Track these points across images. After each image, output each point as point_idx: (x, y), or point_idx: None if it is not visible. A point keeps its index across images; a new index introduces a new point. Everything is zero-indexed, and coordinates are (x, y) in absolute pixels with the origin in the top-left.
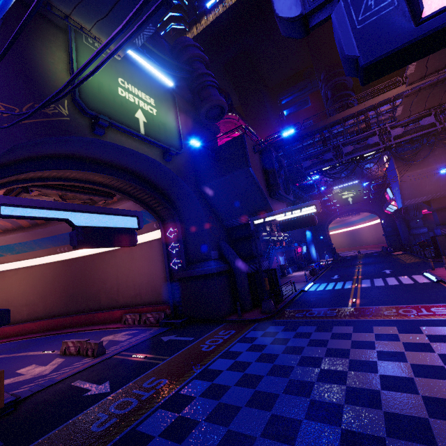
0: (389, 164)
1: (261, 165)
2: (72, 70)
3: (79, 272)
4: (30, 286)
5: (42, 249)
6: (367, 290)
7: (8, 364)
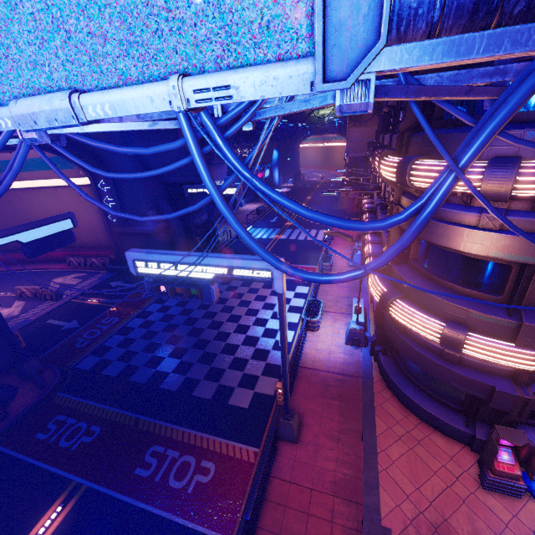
0: None
1: None
2: None
3: None
4: None
5: None
6: (279, 244)
7: None
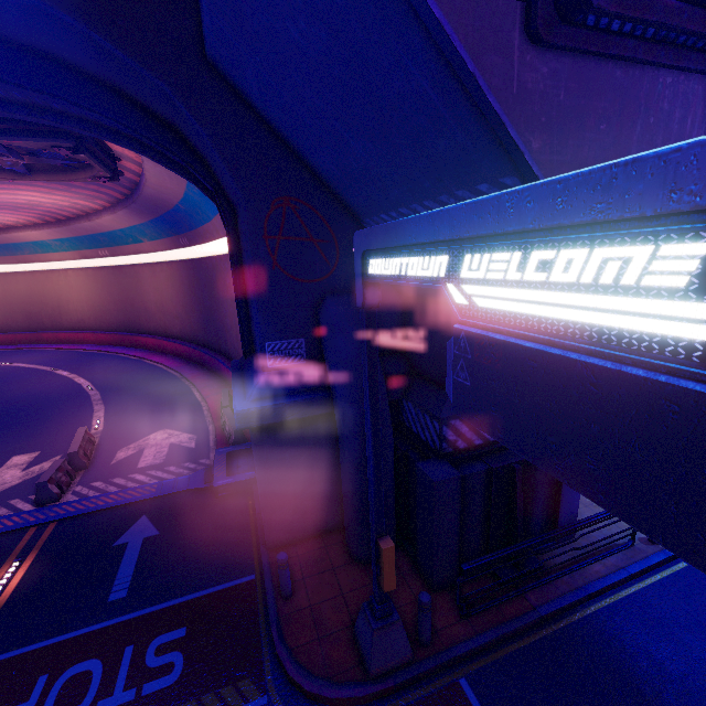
0: None
1: None
2: None
3: (206, 285)
4: (175, 291)
5: (168, 238)
6: None
7: (53, 428)
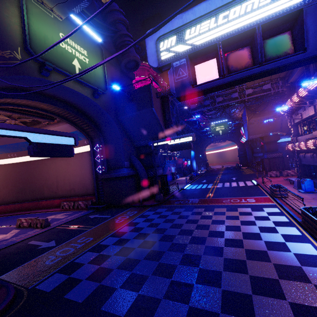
0: (243, 112)
1: (161, 106)
2: (24, 24)
3: (27, 172)
4: None
5: None
6: (219, 189)
7: None
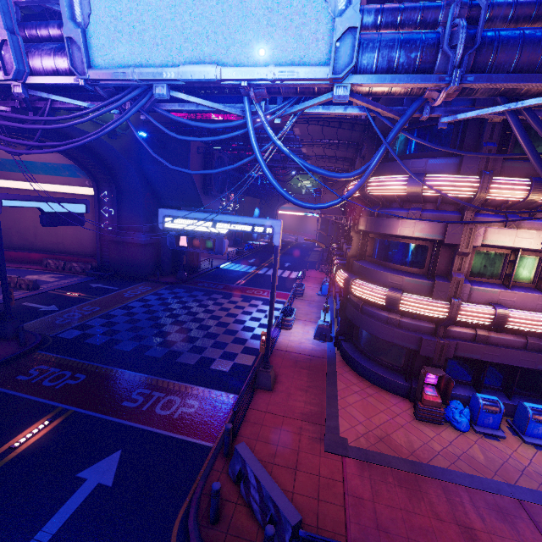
0: None
1: (202, 164)
2: None
3: None
4: None
5: None
6: (257, 276)
7: None
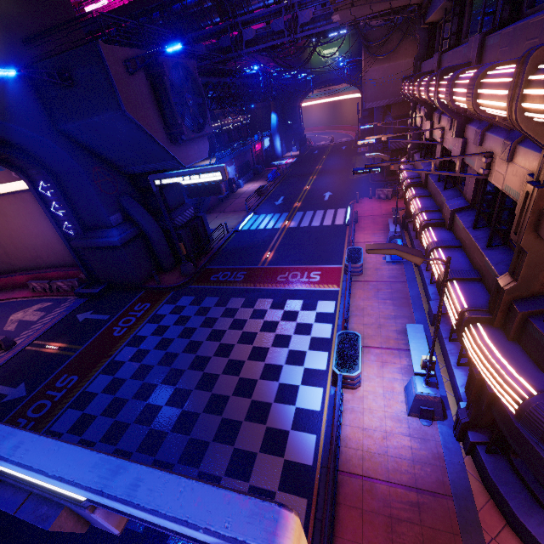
0: None
1: (150, 90)
2: None
3: None
4: None
5: None
6: (289, 236)
7: None
